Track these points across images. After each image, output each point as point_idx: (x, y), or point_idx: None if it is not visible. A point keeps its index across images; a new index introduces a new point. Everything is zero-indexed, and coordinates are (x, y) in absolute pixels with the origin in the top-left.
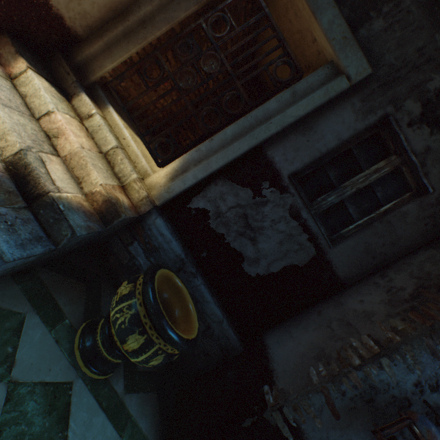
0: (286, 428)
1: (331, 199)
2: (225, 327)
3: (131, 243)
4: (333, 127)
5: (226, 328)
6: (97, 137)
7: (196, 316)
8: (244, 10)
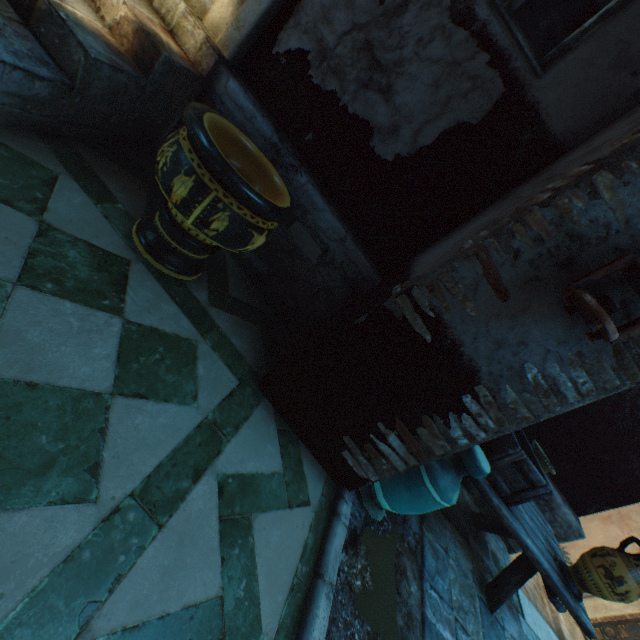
0: (419, 322)
1: None
2: (349, 248)
3: None
4: None
5: (351, 249)
6: None
7: (288, 199)
8: None
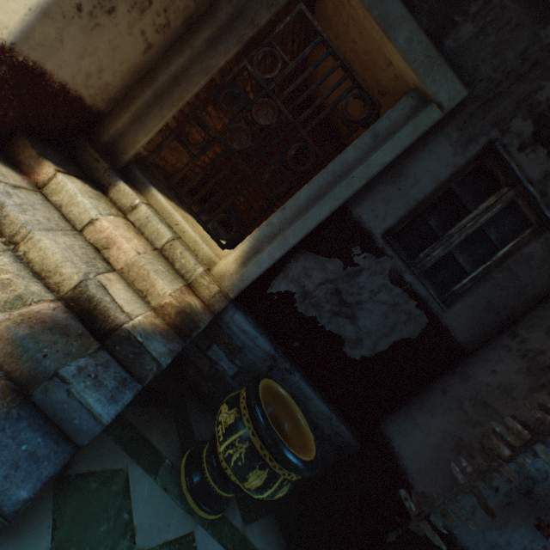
0: (436, 537)
1: (437, 253)
2: (335, 424)
3: (209, 347)
4: (427, 168)
5: (337, 424)
6: (147, 231)
7: (307, 425)
8: (291, 33)
